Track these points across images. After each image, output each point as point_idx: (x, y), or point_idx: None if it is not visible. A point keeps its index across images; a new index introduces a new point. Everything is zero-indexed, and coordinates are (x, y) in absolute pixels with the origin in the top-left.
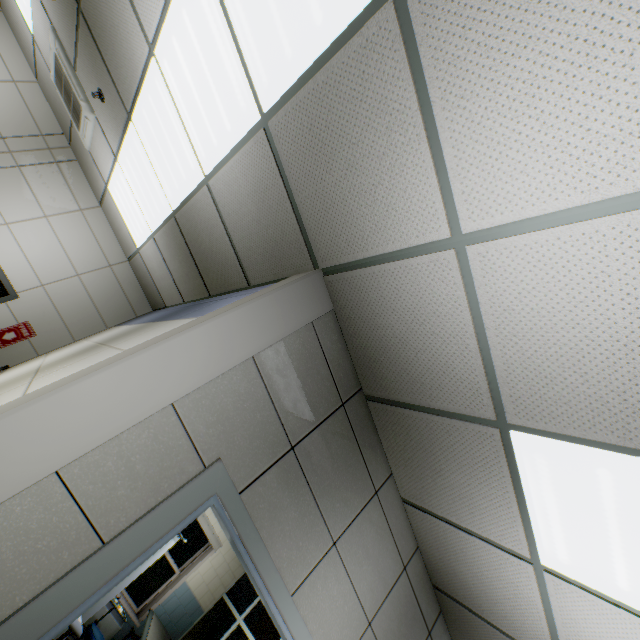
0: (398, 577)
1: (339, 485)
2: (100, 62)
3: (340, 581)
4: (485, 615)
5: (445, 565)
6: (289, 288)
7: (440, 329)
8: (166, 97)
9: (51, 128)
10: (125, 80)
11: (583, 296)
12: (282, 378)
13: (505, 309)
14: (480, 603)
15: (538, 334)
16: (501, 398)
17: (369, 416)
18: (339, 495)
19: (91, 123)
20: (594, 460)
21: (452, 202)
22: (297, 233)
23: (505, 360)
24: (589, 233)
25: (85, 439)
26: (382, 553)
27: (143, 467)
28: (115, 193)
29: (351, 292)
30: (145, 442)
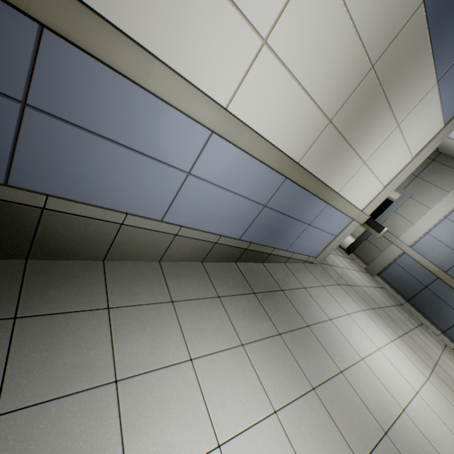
0: None
1: None
2: None
3: None
4: None
5: None
6: None
7: None
8: None
9: None
10: None
11: None
12: None
13: None
14: None
15: None
16: None
17: None
18: None
19: None
20: None
21: None
22: None
23: None
24: None
25: None
26: None
27: None
28: None
29: None
30: None
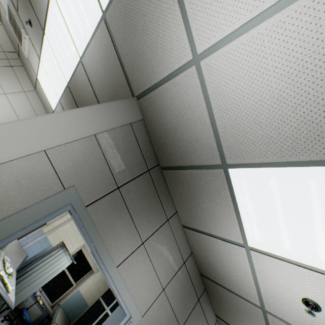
0: (180, 267)
1: (146, 212)
2: (28, 3)
3: (146, 264)
4: (225, 285)
5: (205, 260)
6: (117, 103)
7: (192, 116)
8: (59, 15)
9: (9, 48)
10: (40, 10)
11: (256, 75)
12: (112, 150)
13: (221, 94)
14: (222, 278)
15: (237, 105)
16: (223, 150)
17: (164, 179)
18: (146, 218)
19: (27, 41)
20: (268, 174)
21: (192, 37)
22: (123, 78)
23: (223, 126)
24: (255, 35)
25: None
26: (171, 253)
27: (26, 182)
28: (41, 80)
29: (150, 106)
30: (27, 169)
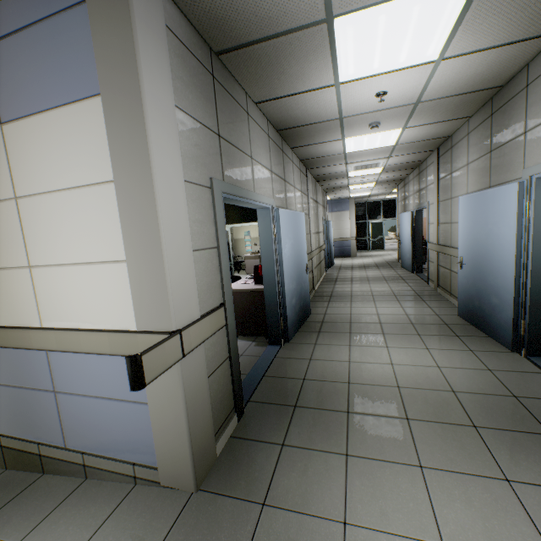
0: (269, 143)
1: (239, 130)
2: None
3: (260, 169)
4: (307, 123)
5: (285, 118)
6: (135, 3)
7: None
8: None
9: None
10: None
11: None
12: (189, 99)
13: None
14: (305, 121)
15: None
16: (331, 1)
17: (223, 68)
18: (241, 135)
19: None
20: (379, 13)
21: None
22: None
23: None
24: None
25: (185, 232)
26: (262, 141)
27: (201, 216)
28: None
29: None
30: (193, 208)
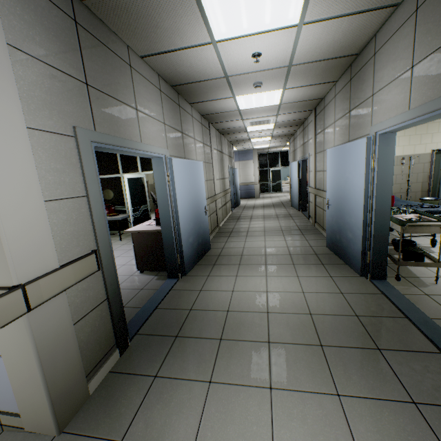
0: (161, 97)
1: (118, 81)
2: None
3: (149, 121)
4: (197, 80)
5: (175, 74)
6: None
7: None
8: None
9: None
10: None
11: None
12: (36, 41)
13: None
14: (194, 77)
15: None
16: None
17: (92, 15)
18: (122, 86)
19: None
20: None
21: None
22: None
23: None
24: None
25: (32, 183)
26: (151, 94)
27: (60, 165)
28: None
29: None
30: (46, 157)
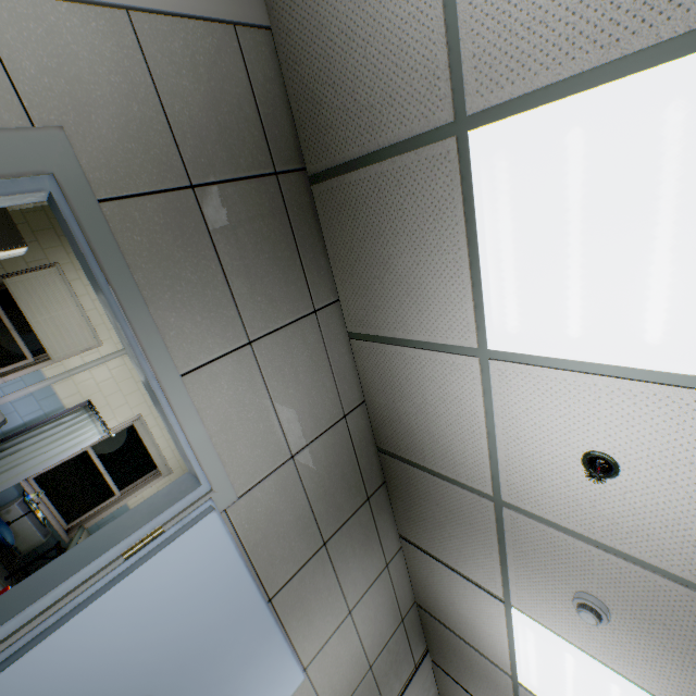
0: (335, 423)
1: (263, 275)
2: None
3: (255, 392)
4: (427, 463)
5: (390, 412)
6: None
7: None
8: None
9: None
10: None
11: None
12: (180, 79)
13: None
14: (422, 448)
15: None
16: (462, 70)
17: (314, 212)
18: (262, 288)
19: None
20: (566, 119)
21: None
22: None
23: None
24: None
25: None
26: (317, 386)
27: None
28: None
29: None
30: None
